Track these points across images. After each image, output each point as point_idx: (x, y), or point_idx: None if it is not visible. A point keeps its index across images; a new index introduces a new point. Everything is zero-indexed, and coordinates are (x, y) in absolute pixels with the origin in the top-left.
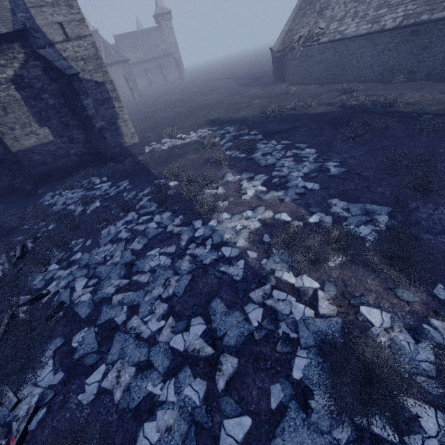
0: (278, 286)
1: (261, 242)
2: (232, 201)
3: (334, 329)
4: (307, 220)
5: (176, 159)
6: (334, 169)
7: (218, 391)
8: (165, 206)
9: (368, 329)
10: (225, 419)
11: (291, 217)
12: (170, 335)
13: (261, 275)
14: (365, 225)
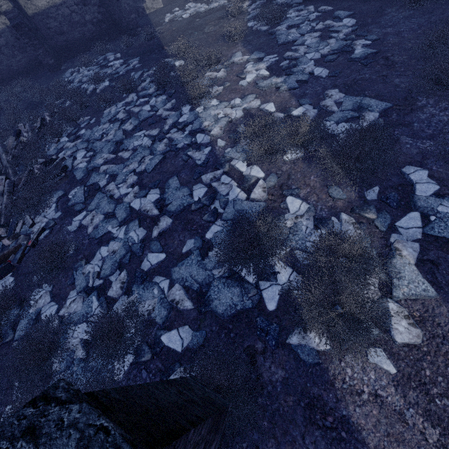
0: (230, 173)
1: (235, 132)
2: (228, 87)
3: (254, 211)
4: (290, 113)
5: (193, 32)
6: (360, 50)
7: (152, 237)
8: (164, 88)
9: (282, 214)
10: (150, 253)
11: (278, 108)
12: (132, 198)
13: (220, 162)
14: (348, 123)
